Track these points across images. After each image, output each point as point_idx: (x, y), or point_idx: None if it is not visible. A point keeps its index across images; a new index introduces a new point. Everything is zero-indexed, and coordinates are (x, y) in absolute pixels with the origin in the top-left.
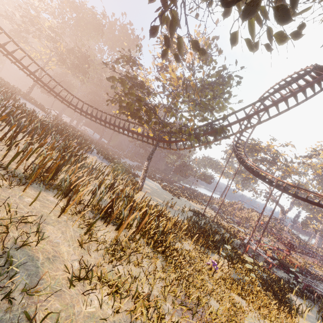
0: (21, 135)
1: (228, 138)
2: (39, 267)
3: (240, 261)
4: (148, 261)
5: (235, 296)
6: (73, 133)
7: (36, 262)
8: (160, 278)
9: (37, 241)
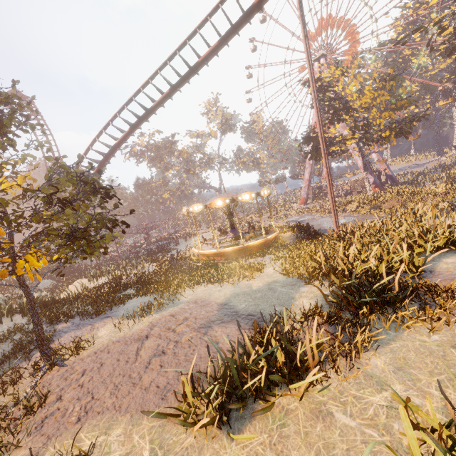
0: None
1: None
2: None
3: None
4: None
5: None
6: None
7: None
8: None
9: None
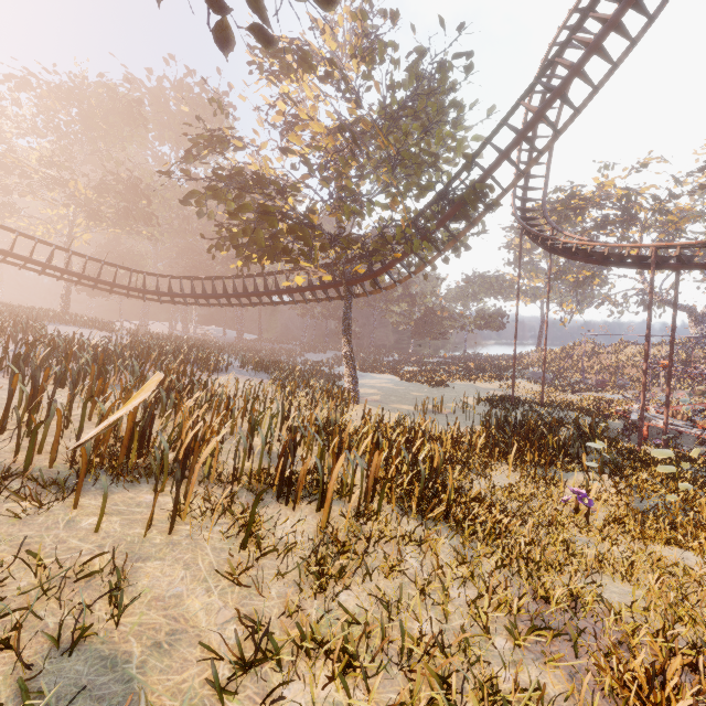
0: (61, 393)
1: (496, 204)
2: (133, 678)
3: (640, 465)
4: (416, 550)
5: (661, 550)
6: (175, 347)
7: (123, 669)
8: (459, 582)
9: (117, 614)
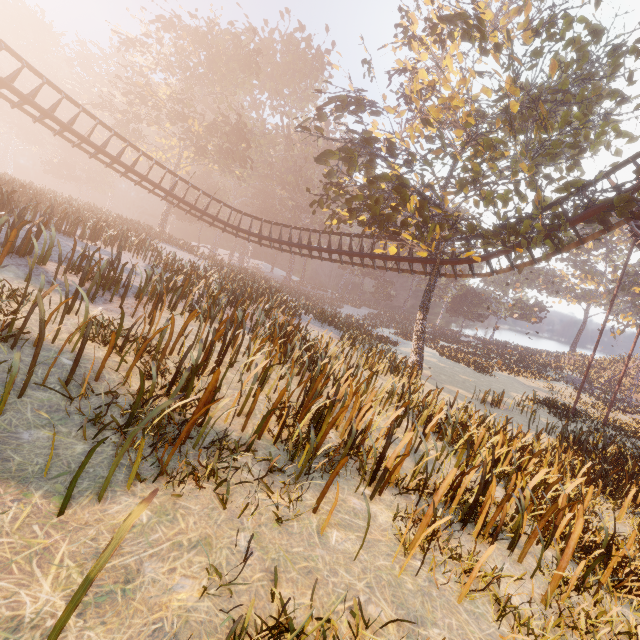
0: (206, 329)
1: None
2: None
3: None
4: None
5: None
6: (259, 286)
7: None
8: None
9: None
